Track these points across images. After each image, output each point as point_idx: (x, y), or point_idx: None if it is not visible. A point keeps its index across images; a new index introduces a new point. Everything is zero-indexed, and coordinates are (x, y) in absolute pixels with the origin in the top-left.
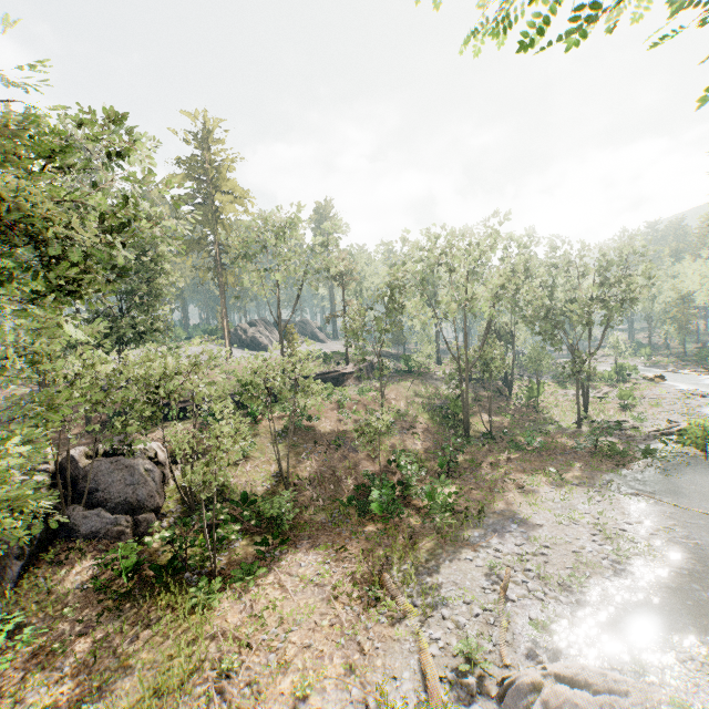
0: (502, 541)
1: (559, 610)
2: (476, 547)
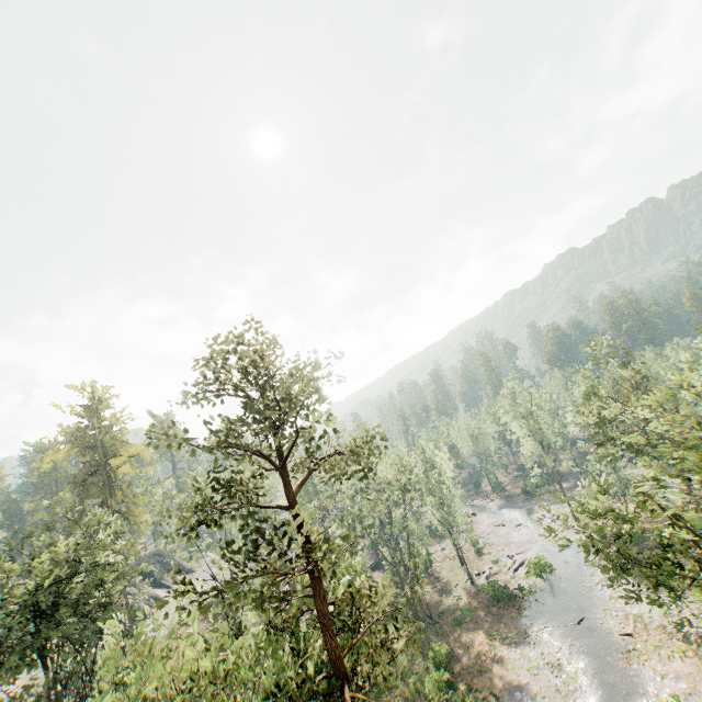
0: None
1: None
2: None
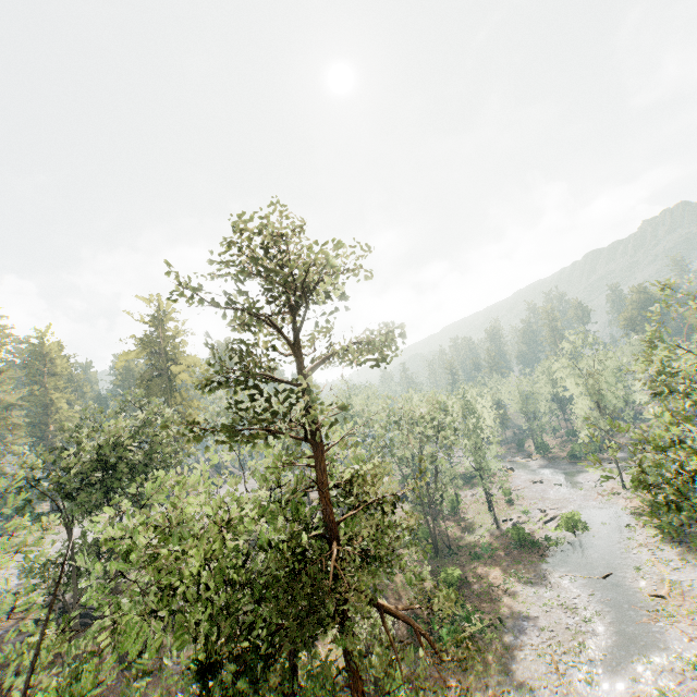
0: (529, 636)
1: (587, 668)
2: (521, 647)
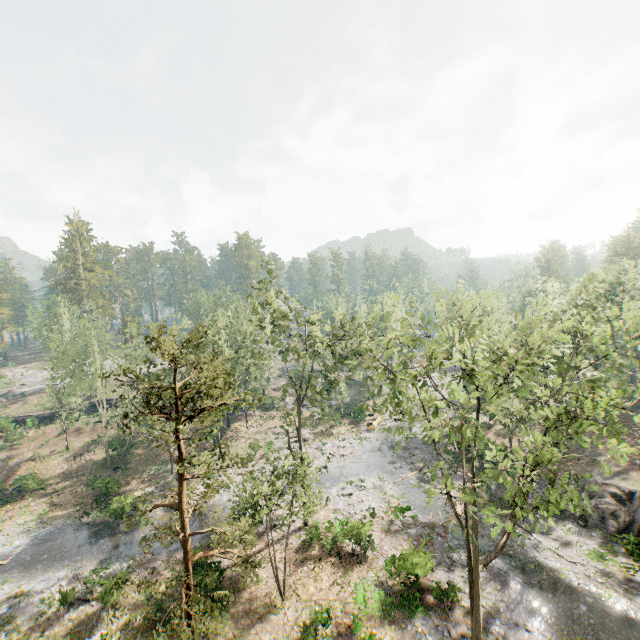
0: None
1: None
2: None
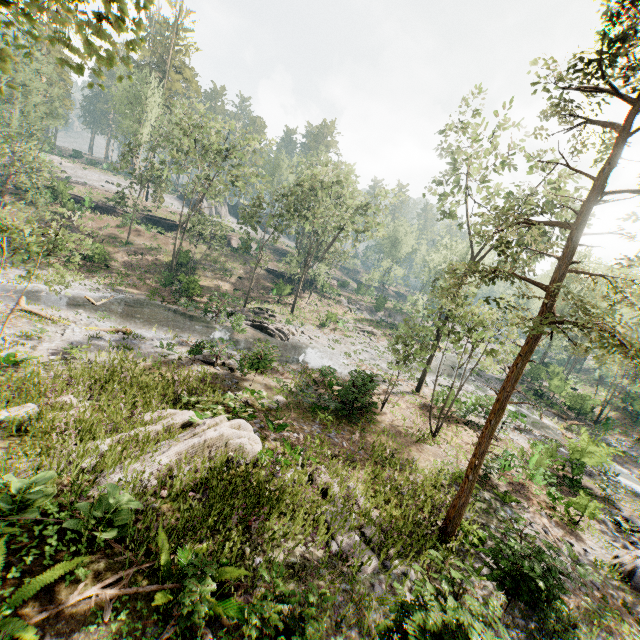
0: None
1: None
2: None
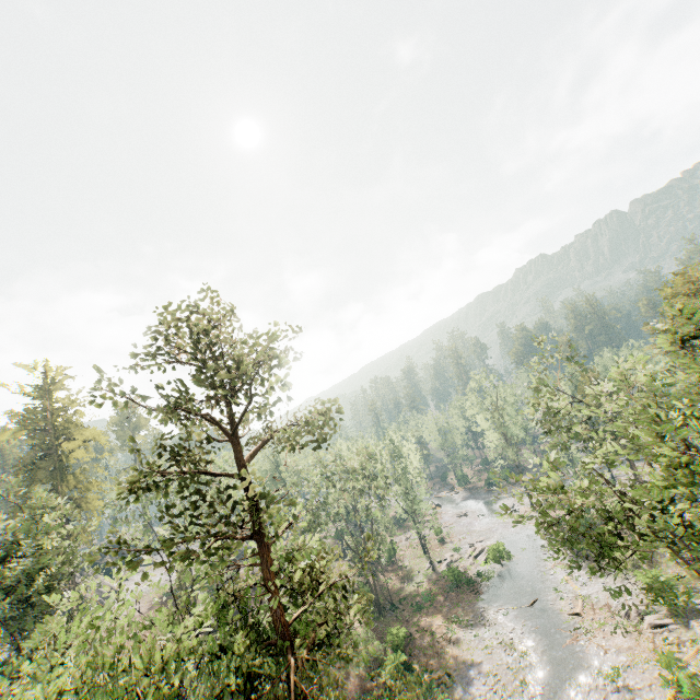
0: (477, 686)
1: None
2: None
